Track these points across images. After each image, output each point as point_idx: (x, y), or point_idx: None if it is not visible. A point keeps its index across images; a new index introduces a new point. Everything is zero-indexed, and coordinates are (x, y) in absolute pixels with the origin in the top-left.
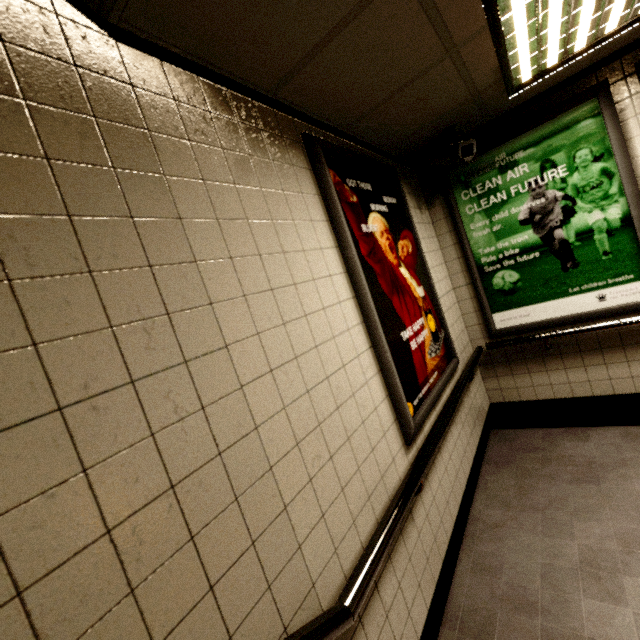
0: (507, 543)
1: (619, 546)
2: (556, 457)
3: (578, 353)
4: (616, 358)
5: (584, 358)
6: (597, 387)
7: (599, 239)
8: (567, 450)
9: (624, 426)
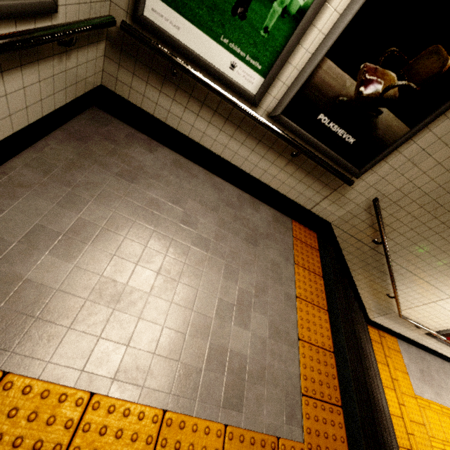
0: (18, 202)
1: (105, 226)
2: (122, 154)
3: (189, 95)
4: (206, 116)
5: (190, 102)
6: (183, 126)
7: (275, 10)
8: (134, 153)
9: (180, 155)
